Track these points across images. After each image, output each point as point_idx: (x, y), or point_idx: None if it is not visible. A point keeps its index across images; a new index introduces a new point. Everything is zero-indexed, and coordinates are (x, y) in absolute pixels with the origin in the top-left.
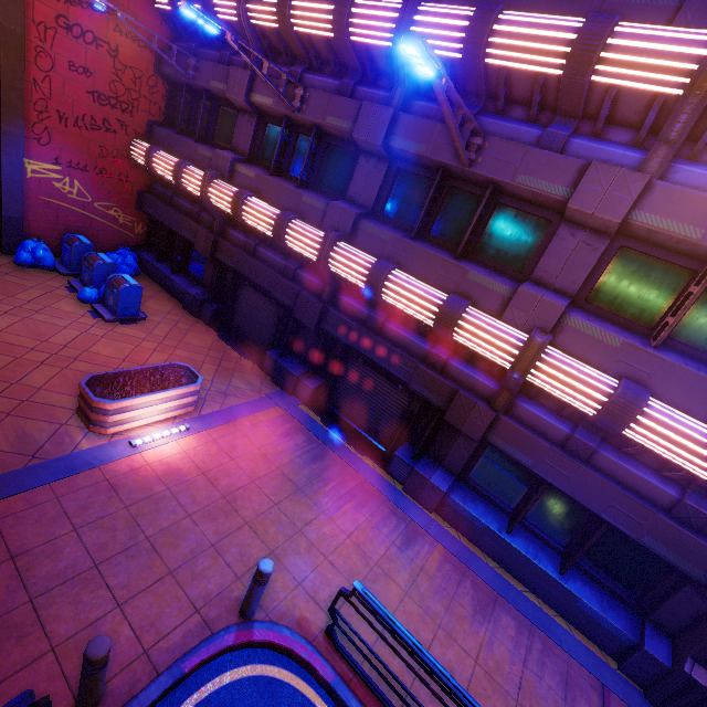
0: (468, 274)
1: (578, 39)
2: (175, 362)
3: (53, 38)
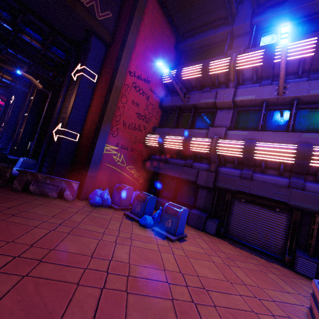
0: None
1: None
2: (316, 281)
3: (129, 90)
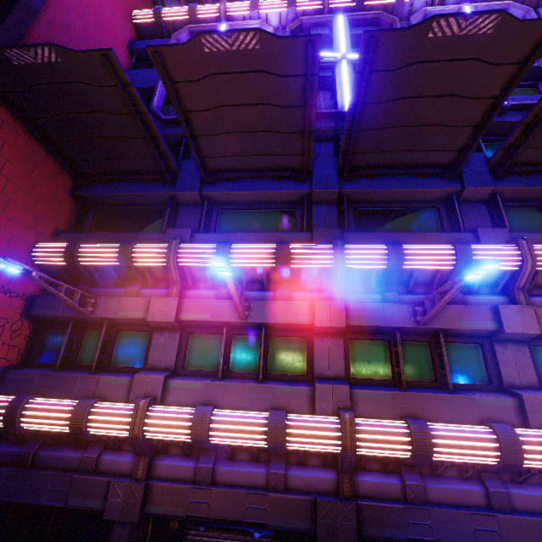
0: (476, 400)
1: (459, 252)
2: None
3: None
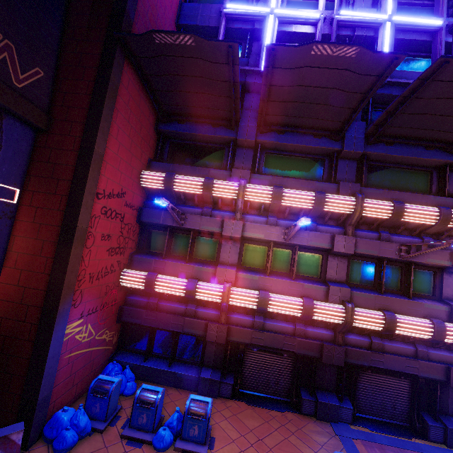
0: (424, 305)
1: (442, 215)
2: None
3: (97, 222)
